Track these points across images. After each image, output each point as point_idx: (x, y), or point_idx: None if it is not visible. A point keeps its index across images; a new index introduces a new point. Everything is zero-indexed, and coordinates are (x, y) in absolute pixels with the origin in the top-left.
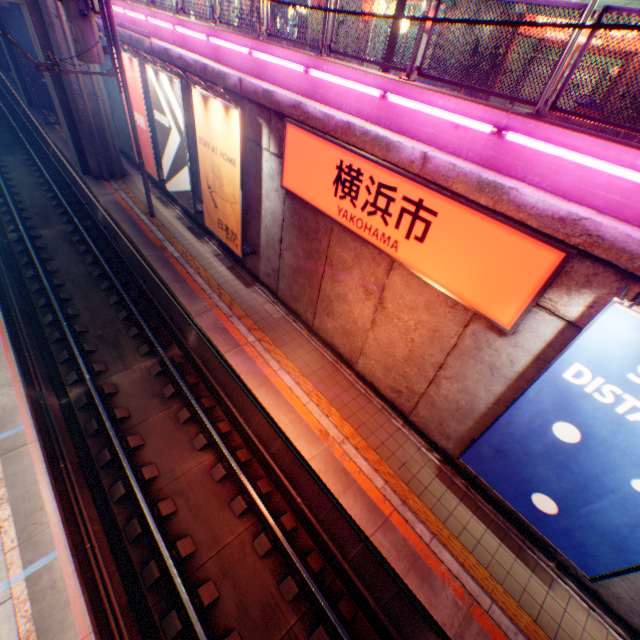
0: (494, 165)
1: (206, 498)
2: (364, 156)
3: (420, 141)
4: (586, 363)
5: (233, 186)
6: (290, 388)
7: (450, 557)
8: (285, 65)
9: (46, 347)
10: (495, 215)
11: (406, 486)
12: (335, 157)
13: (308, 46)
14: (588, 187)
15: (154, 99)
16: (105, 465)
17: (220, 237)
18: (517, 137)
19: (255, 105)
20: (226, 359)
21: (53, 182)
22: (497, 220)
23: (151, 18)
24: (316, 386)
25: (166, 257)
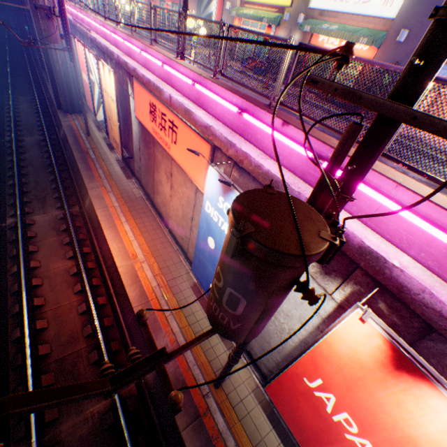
0: (199, 103)
1: (62, 282)
2: (156, 97)
3: (179, 90)
4: (209, 200)
5: (116, 116)
6: (127, 232)
7: (176, 325)
8: (134, 49)
9: (5, 197)
10: (193, 127)
11: (169, 288)
12: (149, 98)
13: (150, 40)
14: (224, 113)
15: (89, 66)
16: (13, 257)
17: (115, 147)
18: (198, 87)
19: (125, 70)
20: (97, 213)
21: (42, 112)
22: (193, 130)
23: (94, 21)
24: (143, 233)
25: (87, 157)
